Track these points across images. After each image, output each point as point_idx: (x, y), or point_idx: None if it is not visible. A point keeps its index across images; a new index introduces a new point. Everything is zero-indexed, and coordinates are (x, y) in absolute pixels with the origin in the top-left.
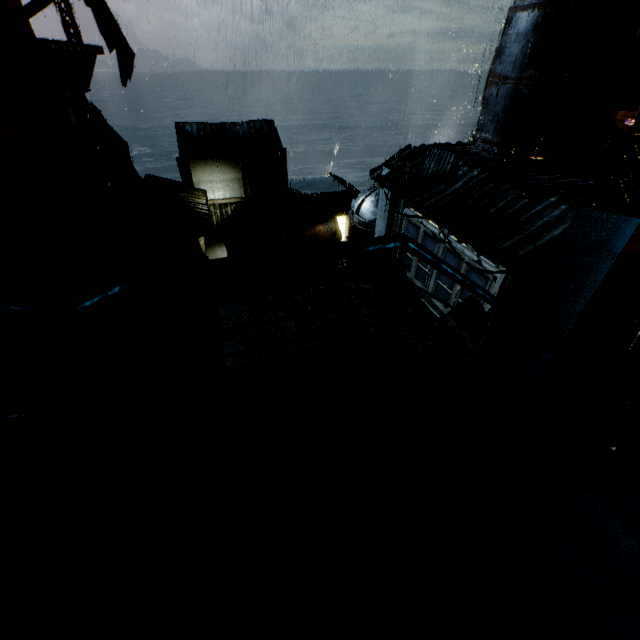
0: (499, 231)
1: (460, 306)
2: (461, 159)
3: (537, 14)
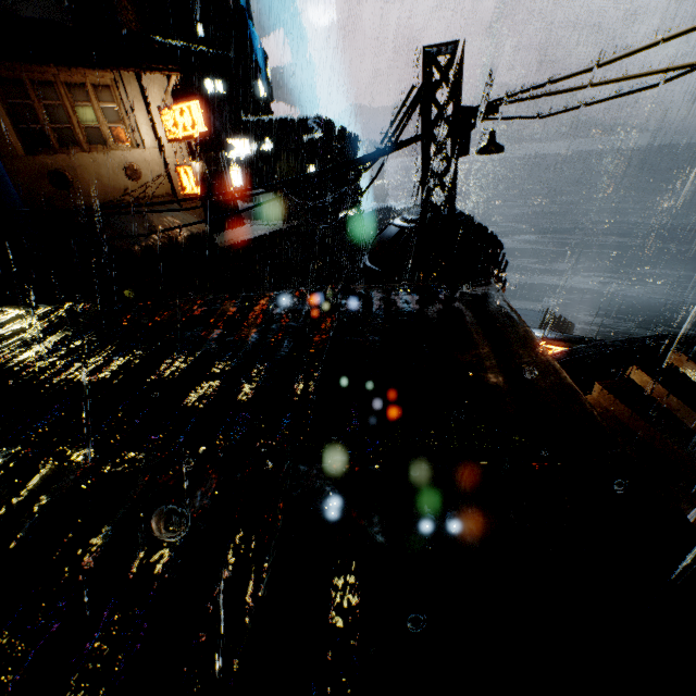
0: None
1: None
2: None
3: None
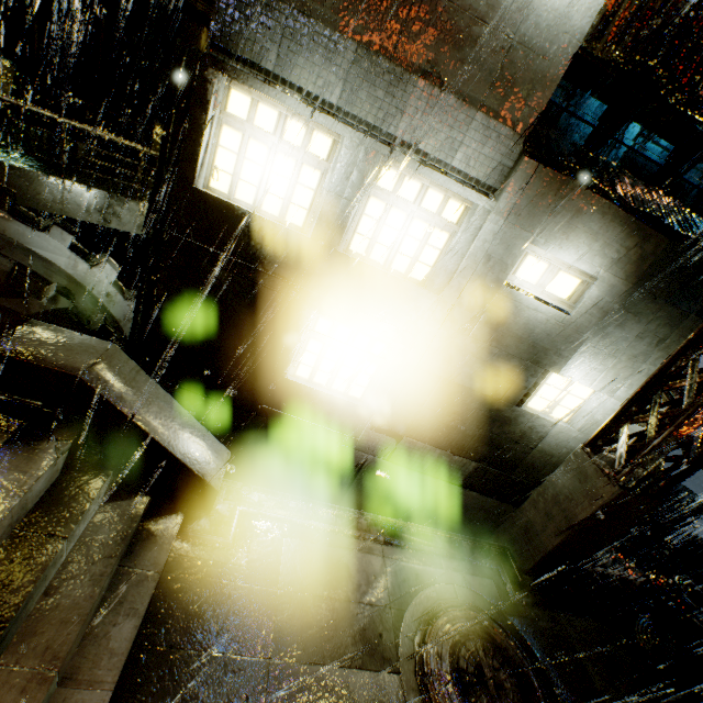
0: None
1: None
2: None
3: None
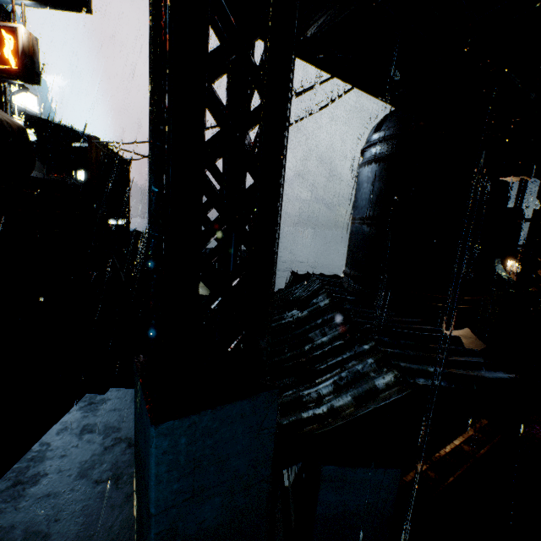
0: (290, 377)
1: (296, 479)
2: (323, 288)
3: (367, 168)
